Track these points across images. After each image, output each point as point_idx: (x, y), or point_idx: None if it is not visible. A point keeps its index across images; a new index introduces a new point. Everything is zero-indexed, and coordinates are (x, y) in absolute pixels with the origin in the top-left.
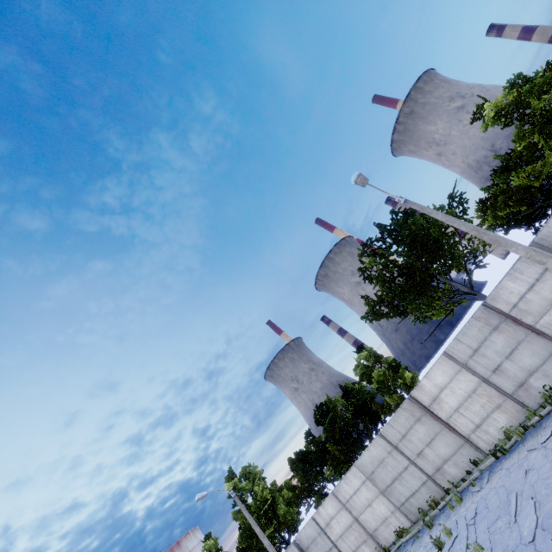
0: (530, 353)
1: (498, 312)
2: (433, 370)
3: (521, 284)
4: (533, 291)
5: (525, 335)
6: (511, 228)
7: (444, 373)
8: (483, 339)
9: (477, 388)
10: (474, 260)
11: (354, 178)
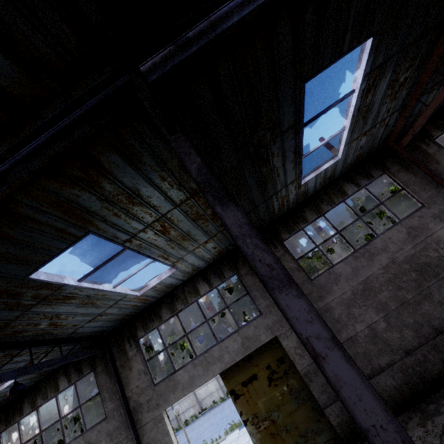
0: None
1: None
2: None
3: None
4: None
5: None
6: None
7: None
8: None
9: None
10: None
11: None
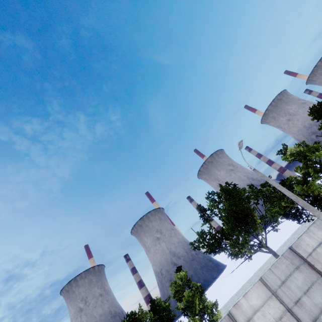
0: (320, 293)
1: (300, 256)
2: (250, 292)
3: (313, 240)
4: (321, 247)
5: (317, 277)
6: (286, 216)
7: (259, 297)
8: (289, 274)
9: (283, 316)
10: (273, 224)
11: (239, 141)
